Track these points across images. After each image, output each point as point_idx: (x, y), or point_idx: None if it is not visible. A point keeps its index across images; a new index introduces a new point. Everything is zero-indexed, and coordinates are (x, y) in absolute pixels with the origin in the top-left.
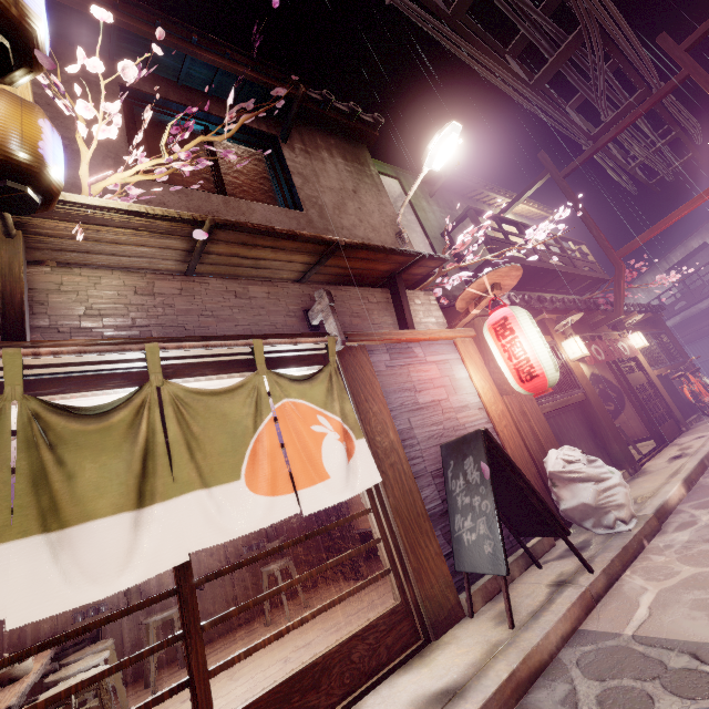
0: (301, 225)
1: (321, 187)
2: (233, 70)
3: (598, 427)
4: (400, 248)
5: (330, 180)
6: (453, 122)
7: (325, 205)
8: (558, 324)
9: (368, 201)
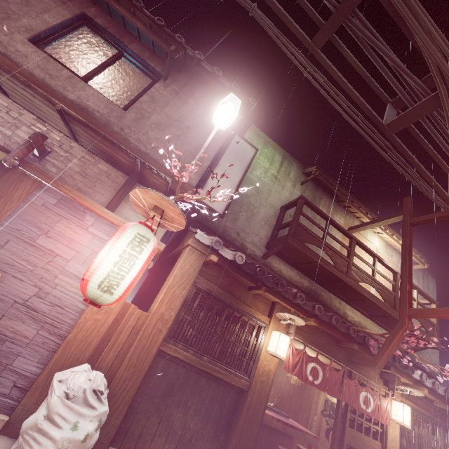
0: (111, 114)
1: (161, 111)
2: (131, 20)
3: (235, 424)
4: (121, 145)
5: (175, 112)
6: (232, 94)
7: (148, 118)
8: (277, 312)
9: (194, 137)
